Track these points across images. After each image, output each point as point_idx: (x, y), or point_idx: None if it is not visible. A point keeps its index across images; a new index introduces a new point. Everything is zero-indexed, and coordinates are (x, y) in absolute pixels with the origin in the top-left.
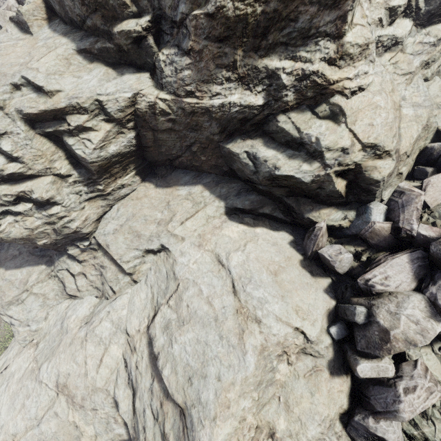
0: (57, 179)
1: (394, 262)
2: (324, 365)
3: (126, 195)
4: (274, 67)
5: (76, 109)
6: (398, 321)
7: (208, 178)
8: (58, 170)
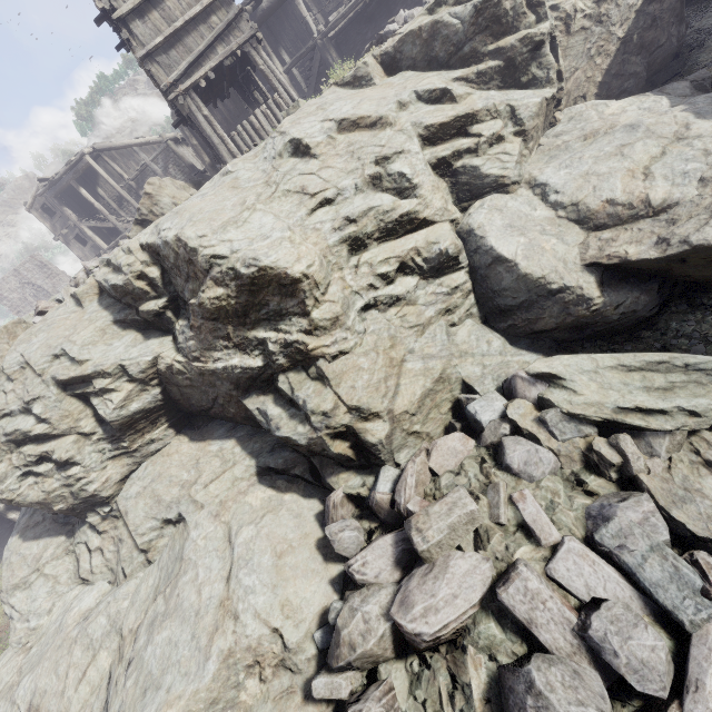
0: (81, 437)
1: (377, 543)
2: (299, 684)
3: (157, 450)
4: (263, 337)
5: (101, 374)
6: (352, 619)
7: (243, 430)
8: (83, 428)
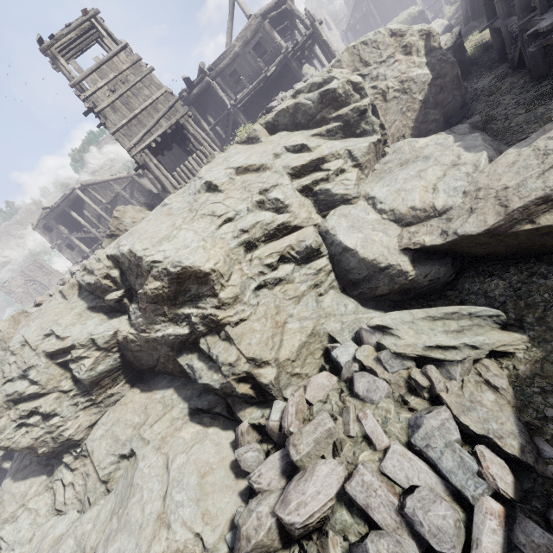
0: (61, 394)
1: (268, 459)
2: None
3: (117, 401)
4: (188, 313)
5: (78, 346)
6: (249, 518)
7: (179, 381)
8: (63, 387)
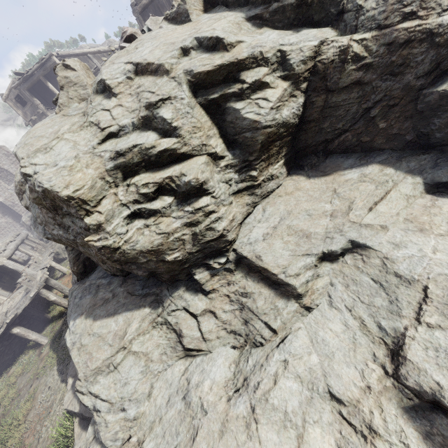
0: (209, 161)
1: None
2: None
3: (271, 191)
4: None
5: (256, 61)
6: None
7: (381, 155)
8: (213, 148)
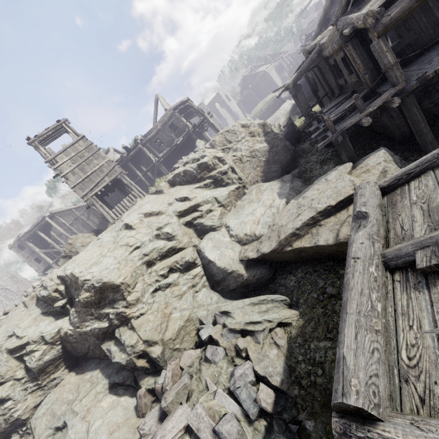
0: (15, 382)
1: (151, 411)
2: None
3: (58, 384)
4: (108, 312)
5: (31, 342)
6: None
7: (104, 363)
8: (17, 376)
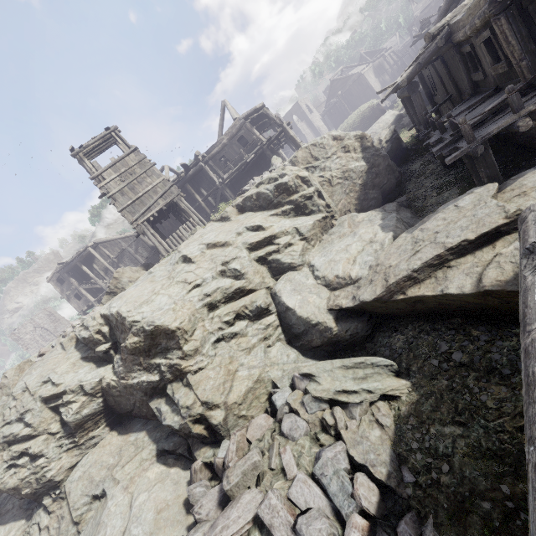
0: (49, 436)
1: (210, 491)
2: None
3: (97, 443)
4: (159, 362)
5: (68, 391)
6: None
7: (151, 424)
8: (51, 429)
